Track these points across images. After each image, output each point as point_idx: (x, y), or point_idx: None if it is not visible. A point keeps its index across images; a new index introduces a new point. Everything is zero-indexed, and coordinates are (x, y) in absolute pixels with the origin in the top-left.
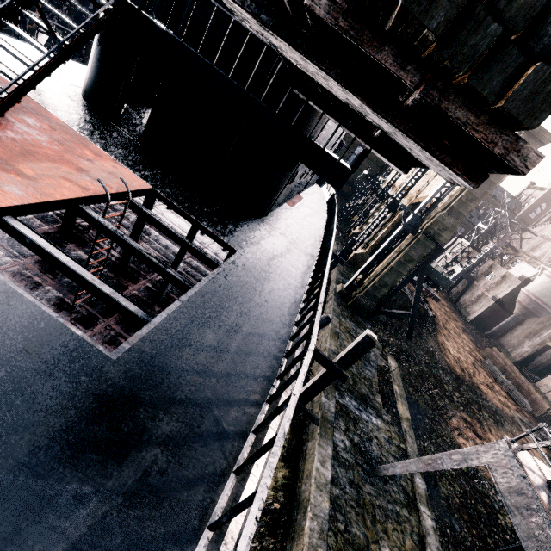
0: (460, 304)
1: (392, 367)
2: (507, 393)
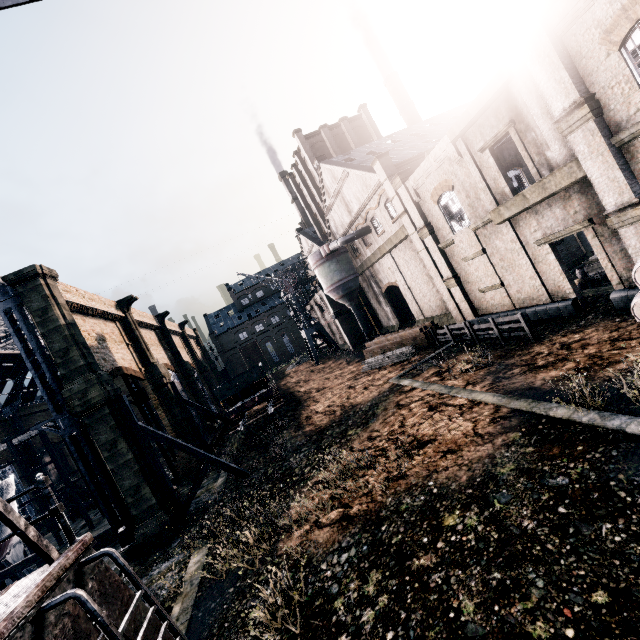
0: (342, 345)
1: (189, 570)
2: (393, 365)
